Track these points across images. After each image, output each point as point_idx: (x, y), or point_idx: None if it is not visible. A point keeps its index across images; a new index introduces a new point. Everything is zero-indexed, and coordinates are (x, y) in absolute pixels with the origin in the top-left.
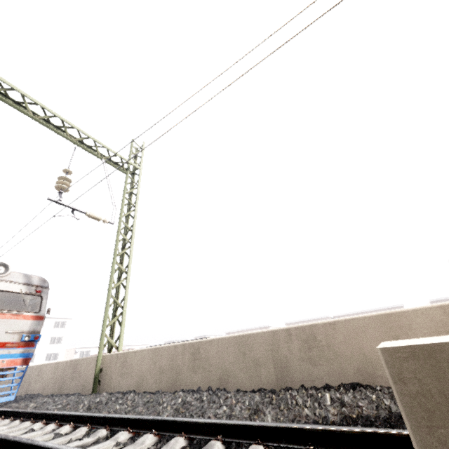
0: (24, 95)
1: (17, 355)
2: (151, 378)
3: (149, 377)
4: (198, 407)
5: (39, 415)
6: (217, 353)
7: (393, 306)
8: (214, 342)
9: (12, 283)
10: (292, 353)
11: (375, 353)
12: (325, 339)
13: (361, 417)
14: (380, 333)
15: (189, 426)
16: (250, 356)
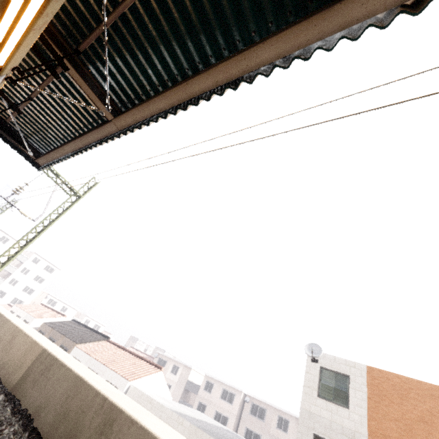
0: None
1: None
2: None
3: None
4: None
5: None
6: None
7: None
8: None
9: None
10: None
11: None
12: None
13: None
14: (0, 326)
15: None
16: None
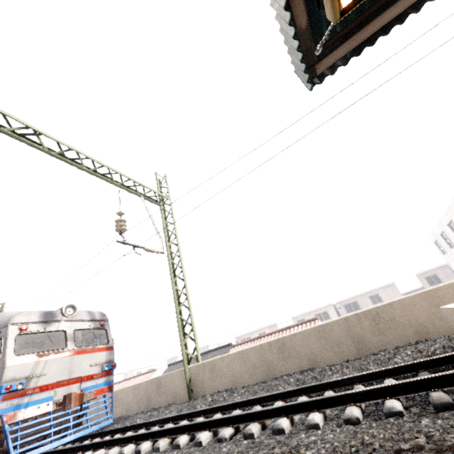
0: (79, 152)
1: (102, 384)
2: (245, 374)
3: (242, 374)
4: (313, 379)
5: (175, 418)
6: (301, 343)
7: (386, 285)
8: (296, 335)
9: (81, 321)
10: (364, 330)
11: (425, 318)
12: (387, 315)
13: (436, 354)
14: (425, 304)
15: (329, 384)
16: (331, 339)
